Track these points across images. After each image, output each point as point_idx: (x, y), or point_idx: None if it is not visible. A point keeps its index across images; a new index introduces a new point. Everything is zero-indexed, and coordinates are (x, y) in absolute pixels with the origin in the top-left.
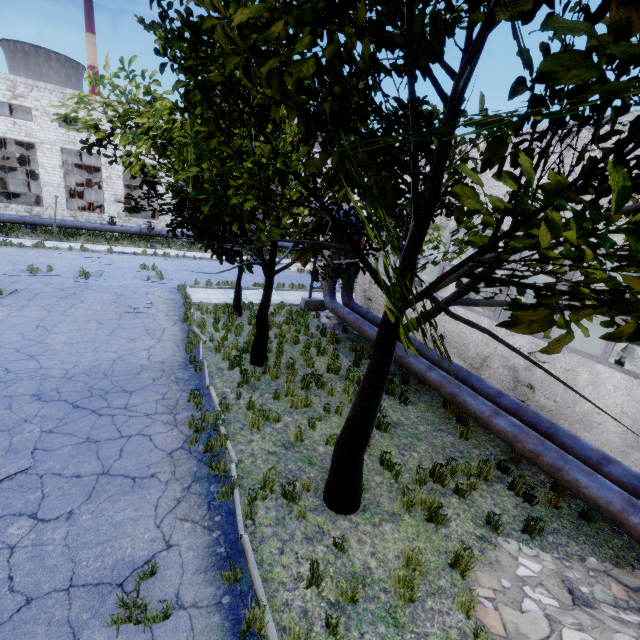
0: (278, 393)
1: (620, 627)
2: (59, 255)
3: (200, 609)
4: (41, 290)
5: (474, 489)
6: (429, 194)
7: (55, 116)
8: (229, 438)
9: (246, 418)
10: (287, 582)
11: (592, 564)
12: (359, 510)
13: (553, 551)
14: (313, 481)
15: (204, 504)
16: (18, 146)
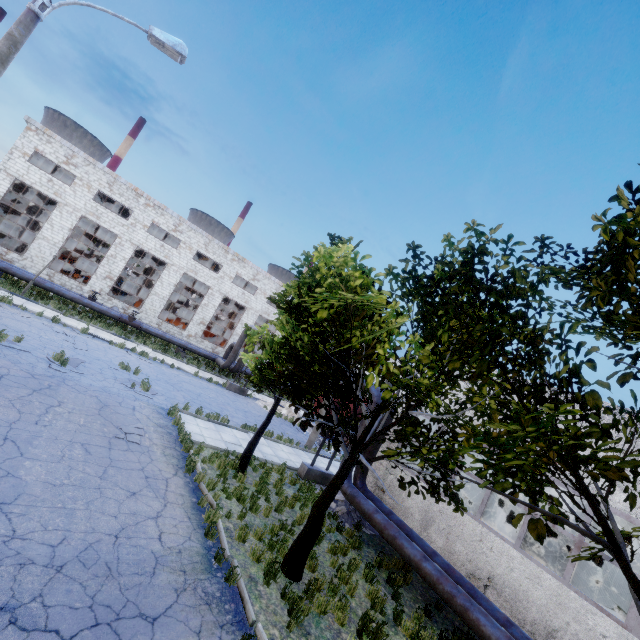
0: None
1: None
2: (26, 319)
3: None
4: (8, 370)
5: None
6: None
7: (95, 191)
8: None
9: None
10: None
11: None
12: None
13: None
14: None
15: None
16: (29, 193)
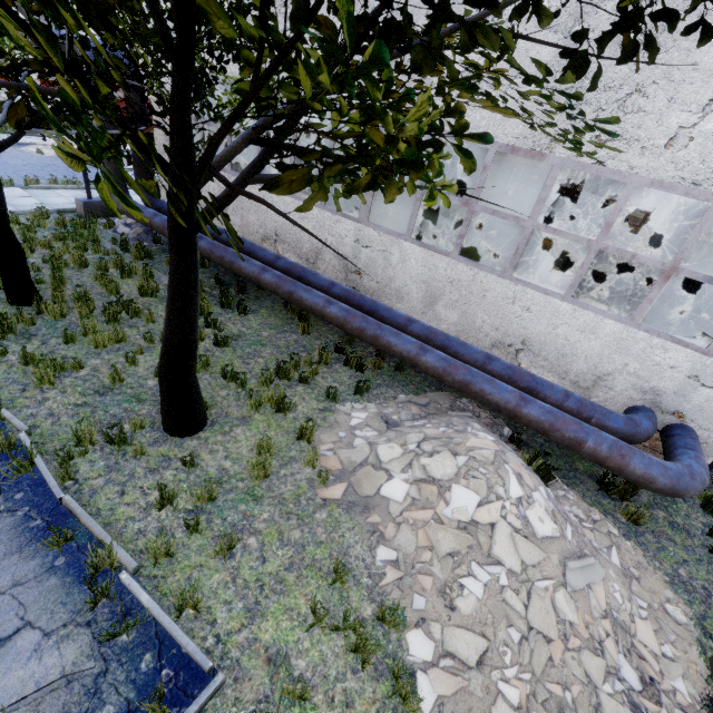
0: (70, 334)
1: (412, 430)
2: None
3: (26, 584)
4: None
5: (317, 374)
6: (175, 8)
7: None
8: (5, 406)
9: (27, 376)
10: (136, 515)
11: (401, 399)
12: (207, 426)
13: (376, 400)
14: (147, 417)
15: None
16: None
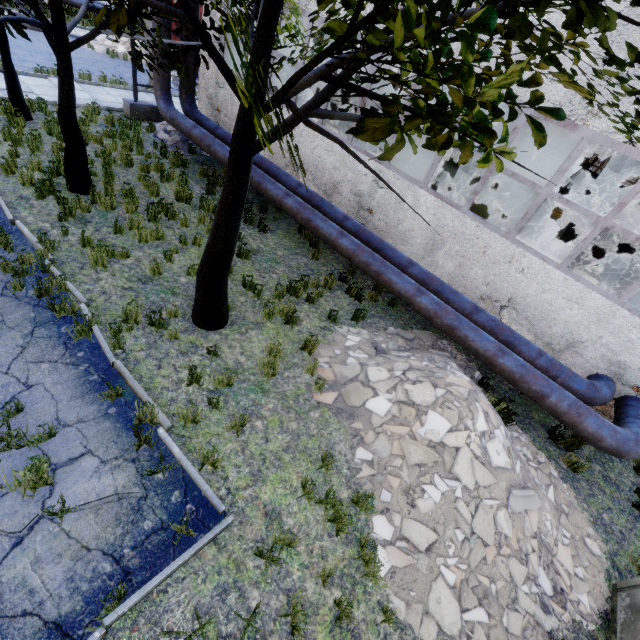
0: (119, 226)
1: (398, 359)
2: None
3: (87, 422)
4: None
5: (321, 297)
6: None
7: None
8: (68, 279)
9: (84, 256)
10: (169, 386)
11: (390, 331)
12: (228, 325)
13: (369, 328)
14: (180, 309)
15: (59, 345)
16: None
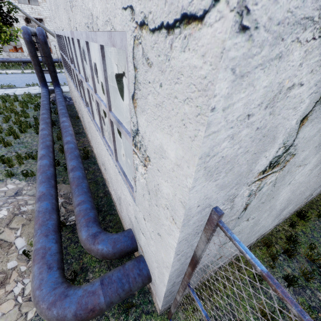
0: None
1: None
2: None
3: None
4: None
5: (23, 163)
6: None
7: None
8: None
9: None
10: None
11: None
12: None
13: (31, 181)
14: None
15: None
16: None
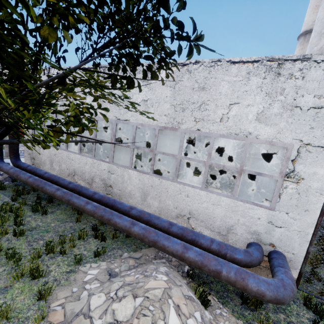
0: None
1: (119, 279)
2: None
3: None
4: None
5: (74, 246)
6: None
7: None
8: None
9: None
10: None
11: (124, 256)
12: None
13: (108, 259)
14: None
15: None
16: None
